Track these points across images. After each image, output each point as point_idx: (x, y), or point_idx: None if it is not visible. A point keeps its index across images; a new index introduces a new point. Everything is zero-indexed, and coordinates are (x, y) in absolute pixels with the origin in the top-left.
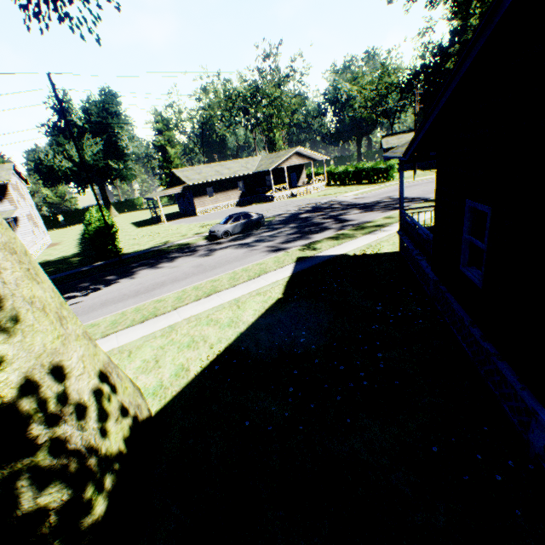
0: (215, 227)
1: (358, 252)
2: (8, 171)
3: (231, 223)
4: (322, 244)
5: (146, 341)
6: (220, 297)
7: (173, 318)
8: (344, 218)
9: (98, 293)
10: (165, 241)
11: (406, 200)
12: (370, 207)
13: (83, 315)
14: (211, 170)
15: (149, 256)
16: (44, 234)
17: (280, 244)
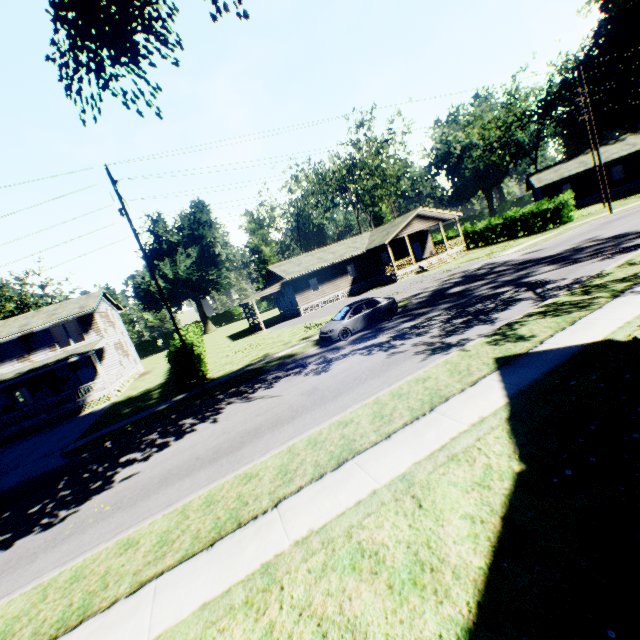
0: (328, 326)
1: (635, 332)
2: (96, 298)
3: (349, 317)
4: (530, 327)
5: (210, 622)
6: (366, 469)
7: (271, 534)
8: (532, 280)
9: (163, 454)
10: (263, 354)
11: (633, 235)
12: (567, 258)
13: (126, 508)
14: (312, 259)
15: (241, 380)
16: (135, 363)
17: (440, 338)
